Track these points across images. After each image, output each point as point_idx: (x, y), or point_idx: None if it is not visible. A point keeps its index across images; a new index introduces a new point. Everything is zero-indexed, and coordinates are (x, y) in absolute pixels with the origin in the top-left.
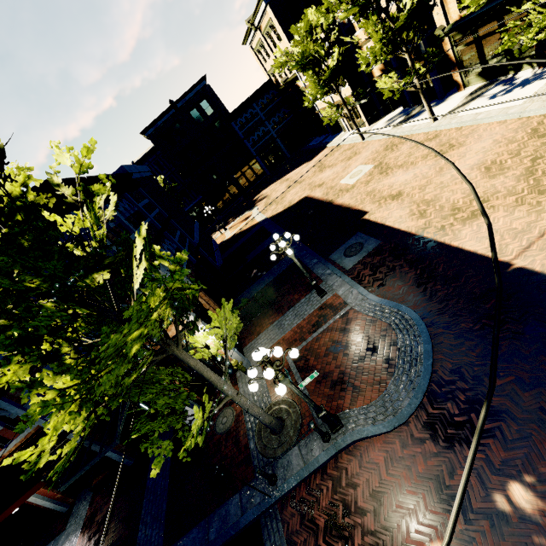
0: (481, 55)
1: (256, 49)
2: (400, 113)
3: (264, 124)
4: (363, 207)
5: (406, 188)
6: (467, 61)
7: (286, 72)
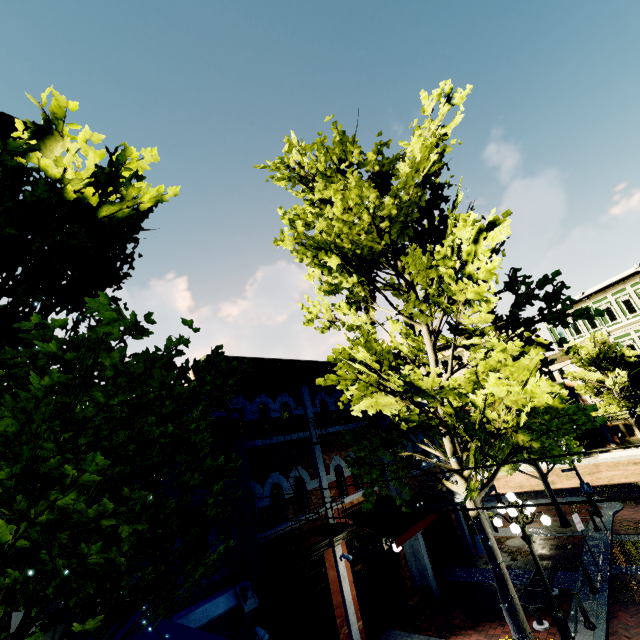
0: None
1: None
2: None
3: None
4: None
5: None
6: None
7: None
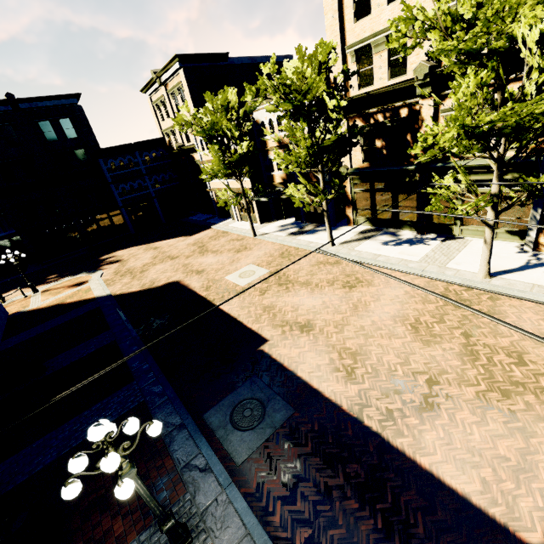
0: (373, 204)
1: (155, 103)
2: (293, 224)
3: (143, 177)
4: (259, 329)
5: (317, 318)
6: (360, 204)
7: (183, 139)
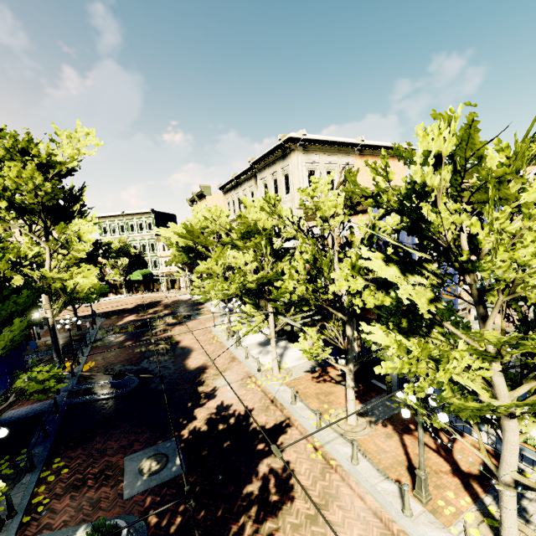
0: None
1: None
2: None
3: None
4: None
5: None
6: None
7: None
